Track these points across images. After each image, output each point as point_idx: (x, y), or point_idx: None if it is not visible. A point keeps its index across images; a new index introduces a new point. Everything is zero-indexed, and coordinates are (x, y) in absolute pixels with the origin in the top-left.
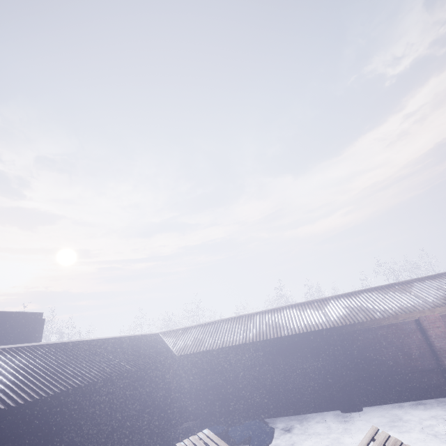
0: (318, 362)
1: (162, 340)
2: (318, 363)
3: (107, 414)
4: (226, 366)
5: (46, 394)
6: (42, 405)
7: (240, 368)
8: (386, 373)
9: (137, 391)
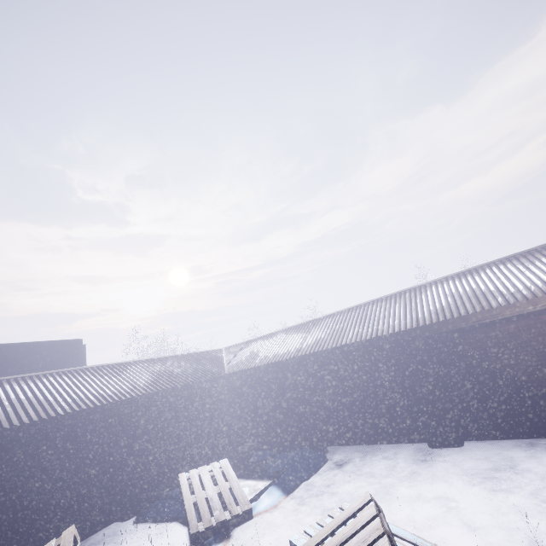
0: (397, 378)
1: (221, 356)
2: (397, 379)
3: (115, 440)
4: (281, 384)
5: (10, 426)
6: (7, 436)
7: (292, 387)
8: (511, 393)
9: (166, 415)
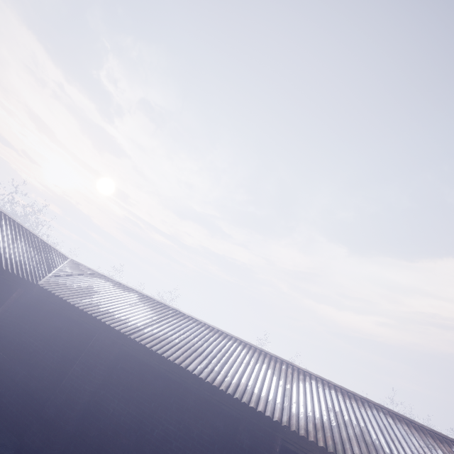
0: None
1: (57, 263)
2: None
3: None
4: (80, 350)
5: None
6: None
7: (87, 367)
8: None
9: None
